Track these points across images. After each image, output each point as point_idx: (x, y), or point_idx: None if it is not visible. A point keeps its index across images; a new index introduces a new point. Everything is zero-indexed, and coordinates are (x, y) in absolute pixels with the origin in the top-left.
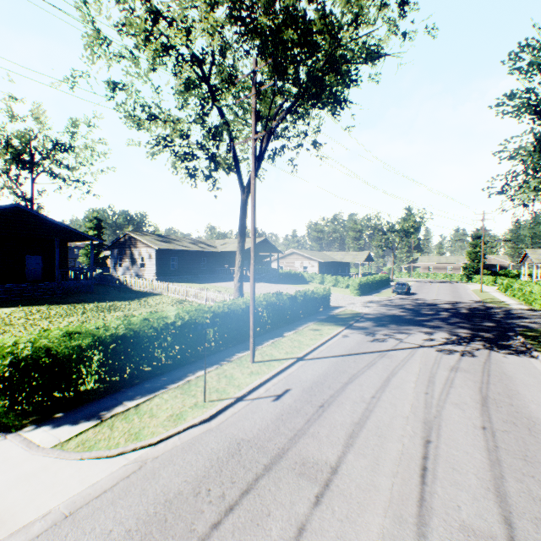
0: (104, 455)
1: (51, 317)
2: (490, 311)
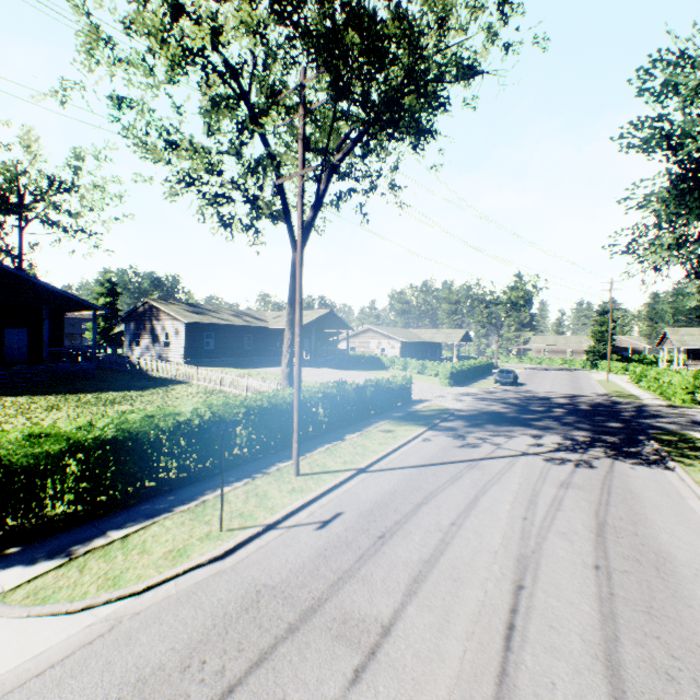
0: (62, 610)
1: (30, 412)
2: (618, 407)
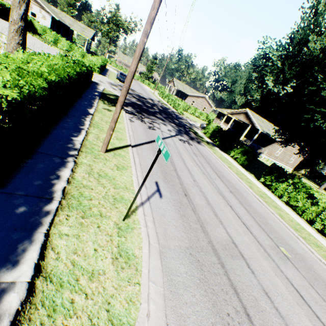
0: None
1: None
2: (169, 111)
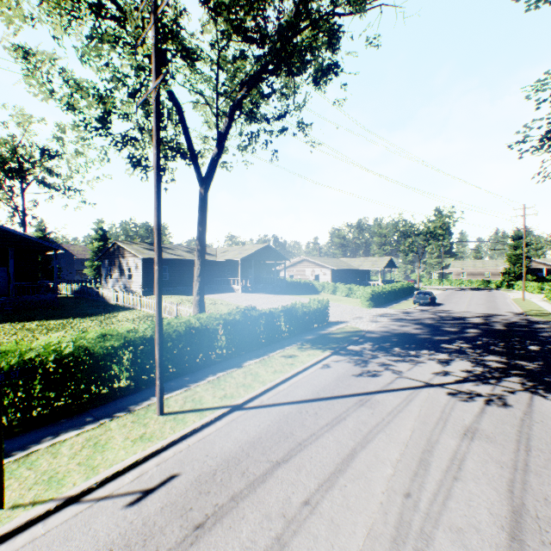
0: None
1: None
2: (535, 327)
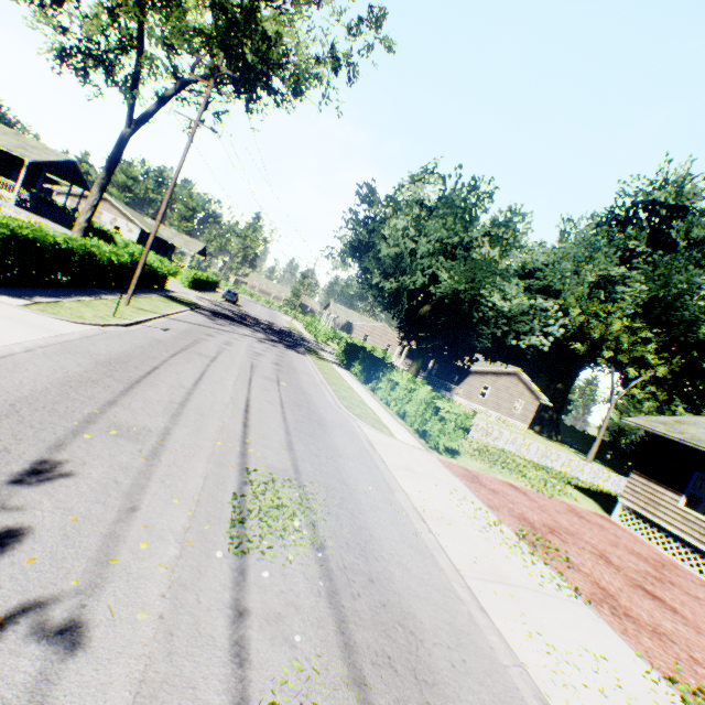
0: (73, 321)
1: None
2: (293, 335)
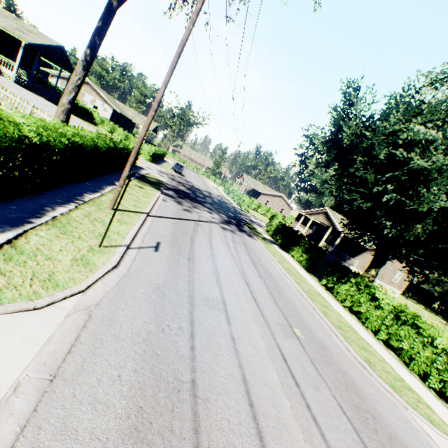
0: (29, 307)
1: None
2: (227, 205)
